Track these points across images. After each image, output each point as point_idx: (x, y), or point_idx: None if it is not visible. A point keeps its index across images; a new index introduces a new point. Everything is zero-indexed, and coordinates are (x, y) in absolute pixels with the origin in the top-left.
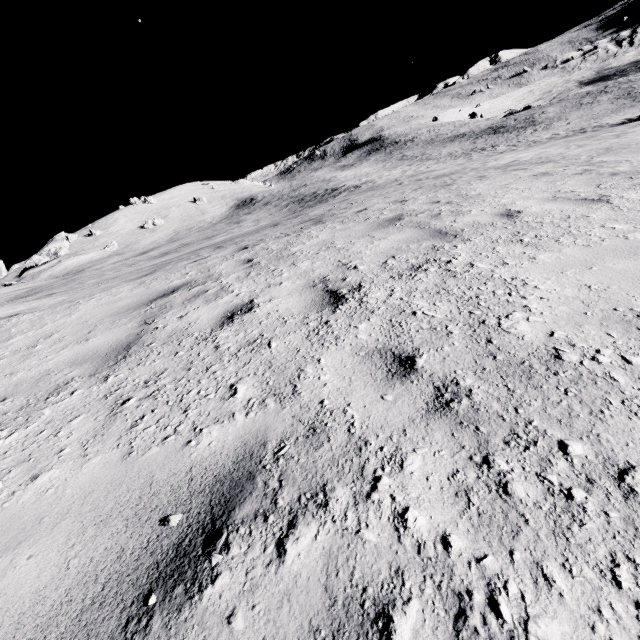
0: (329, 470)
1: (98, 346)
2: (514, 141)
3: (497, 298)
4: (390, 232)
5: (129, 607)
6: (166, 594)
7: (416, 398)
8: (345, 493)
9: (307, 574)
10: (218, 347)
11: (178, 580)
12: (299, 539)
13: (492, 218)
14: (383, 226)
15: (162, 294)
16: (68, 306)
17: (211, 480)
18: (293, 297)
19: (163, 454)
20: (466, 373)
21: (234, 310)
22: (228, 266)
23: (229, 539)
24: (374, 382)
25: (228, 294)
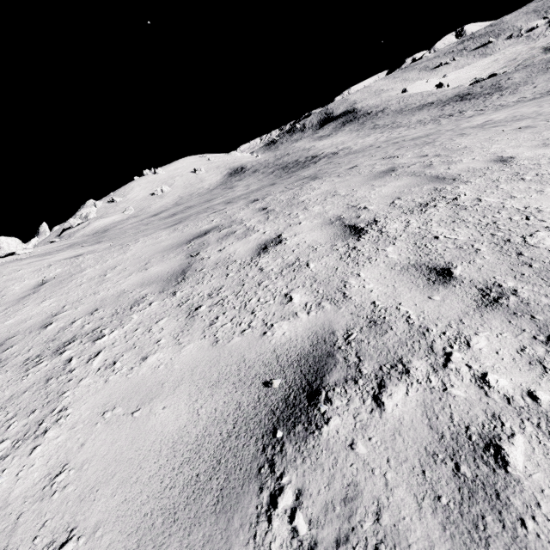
0: (400, 349)
1: (158, 273)
2: (481, 106)
3: (515, 222)
4: (388, 180)
5: (261, 438)
6: (289, 430)
7: (463, 297)
8: (422, 364)
9: (409, 418)
10: (262, 269)
11: (295, 422)
12: (392, 395)
13: (486, 164)
14: (379, 177)
15: (197, 236)
16: (120, 247)
17: (295, 357)
18: (315, 232)
19: (246, 341)
20: (505, 278)
21: (265, 243)
22: (246, 213)
23: (328, 395)
24: (417, 287)
25: (255, 233)
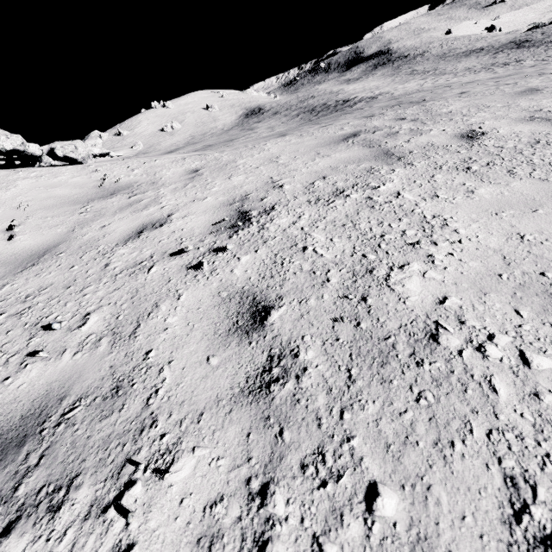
0: None
1: (351, 156)
2: (543, 56)
3: None
4: (547, 95)
5: None
6: None
7: None
8: None
9: None
10: (501, 147)
11: None
12: None
13: None
14: (527, 94)
15: (345, 137)
16: (249, 148)
17: None
18: (521, 125)
19: None
20: None
21: (464, 135)
22: (383, 122)
23: None
24: None
25: (430, 131)
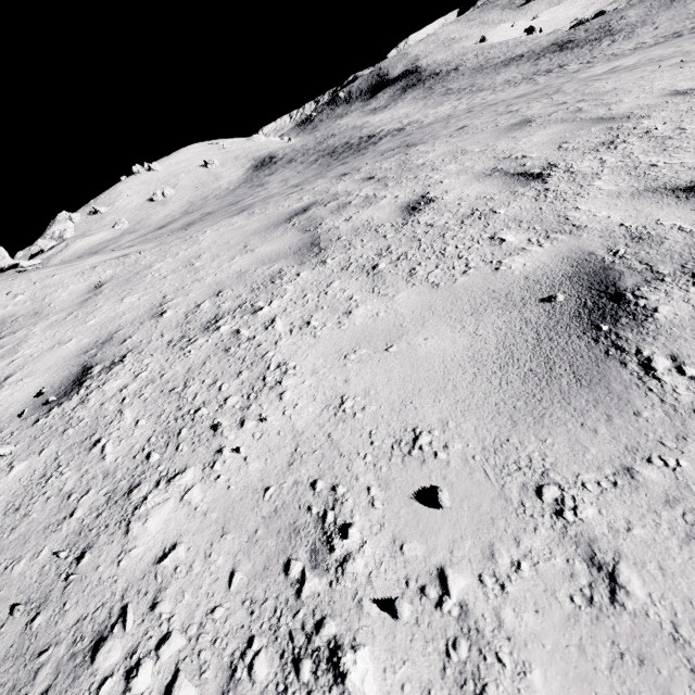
0: (694, 250)
1: (274, 250)
2: (588, 57)
3: None
4: (532, 130)
5: (584, 335)
6: (613, 324)
7: None
8: None
9: None
10: (431, 224)
11: (615, 318)
12: None
13: (661, 99)
14: (515, 129)
15: (293, 214)
16: (183, 240)
17: (562, 278)
18: (474, 185)
19: (478, 278)
20: None
21: (410, 205)
22: (348, 185)
23: (637, 295)
24: (669, 205)
25: (382, 199)
